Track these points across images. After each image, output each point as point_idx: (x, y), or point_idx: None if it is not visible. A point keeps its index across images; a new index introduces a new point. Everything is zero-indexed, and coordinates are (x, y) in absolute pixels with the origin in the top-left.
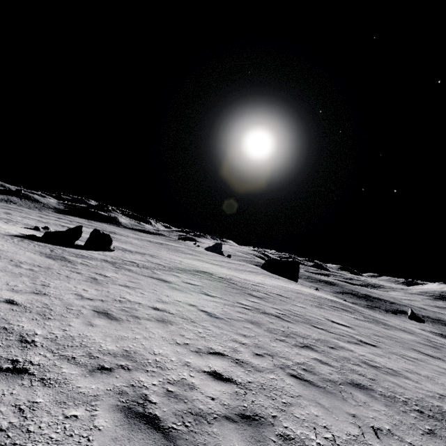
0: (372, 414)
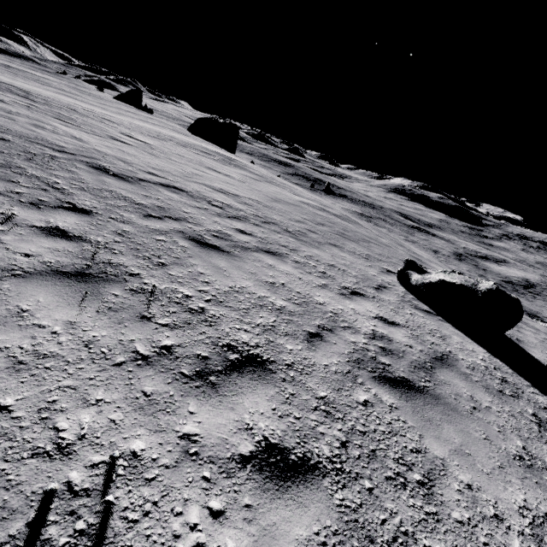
0: None
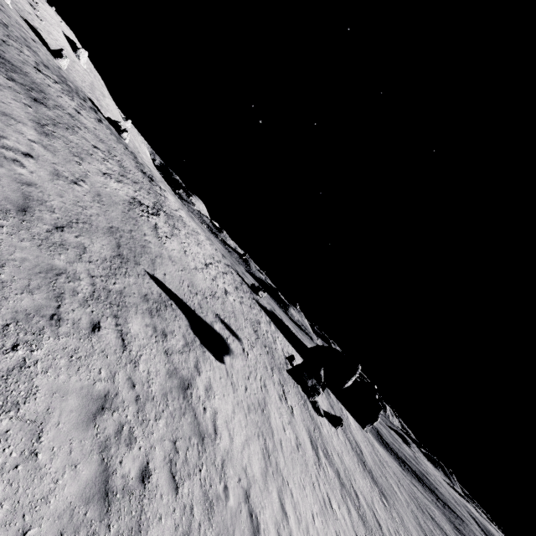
0: None
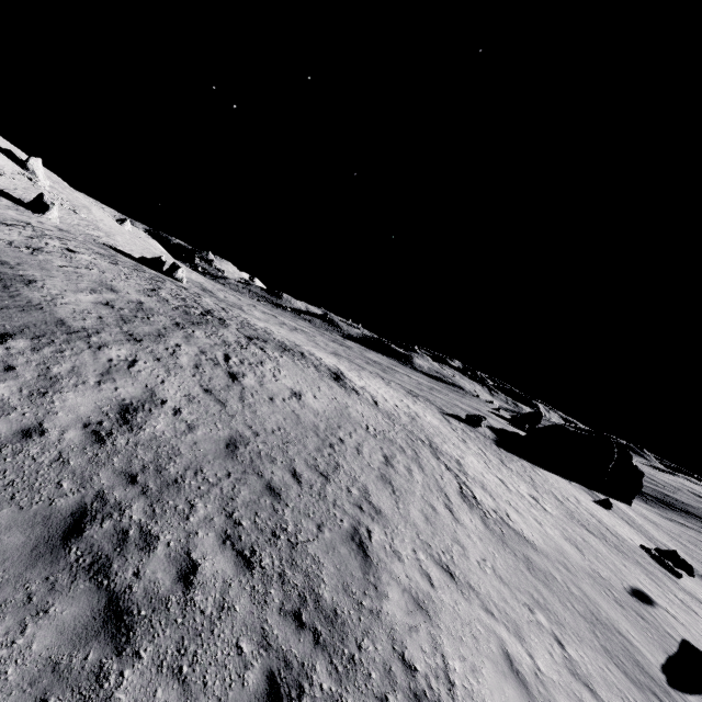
0: None
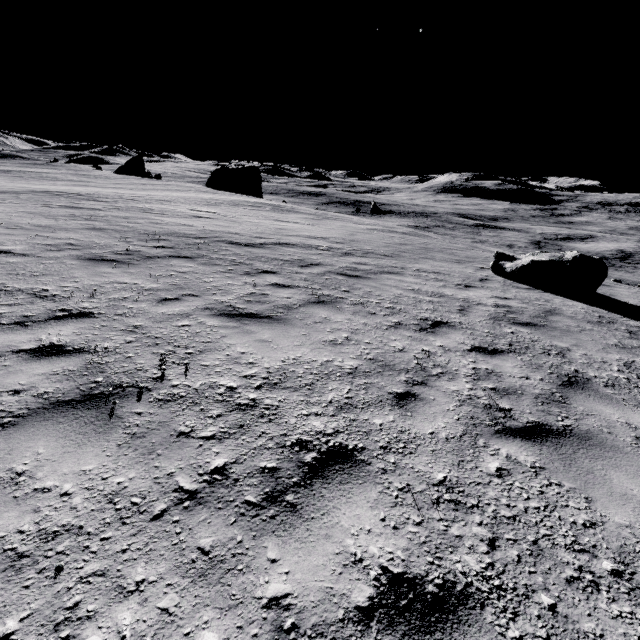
0: (71, 235)
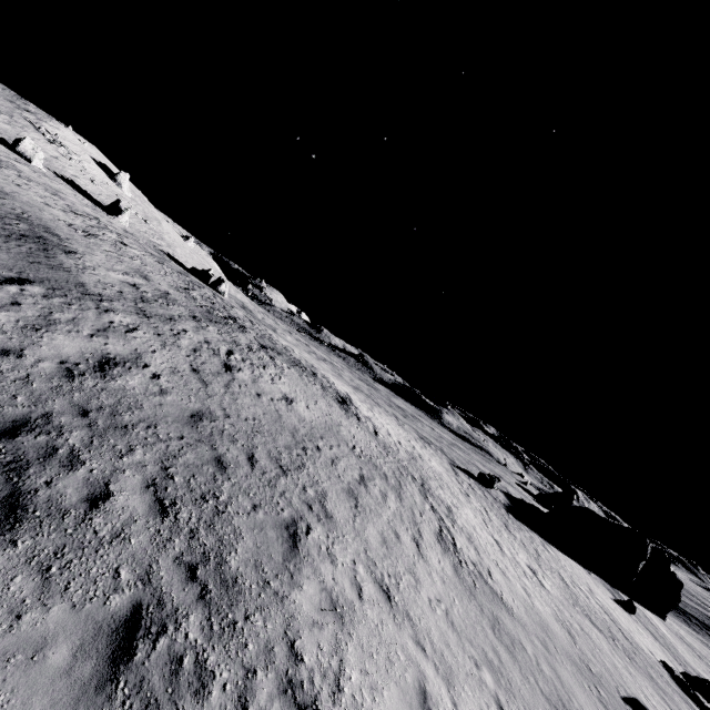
0: None
